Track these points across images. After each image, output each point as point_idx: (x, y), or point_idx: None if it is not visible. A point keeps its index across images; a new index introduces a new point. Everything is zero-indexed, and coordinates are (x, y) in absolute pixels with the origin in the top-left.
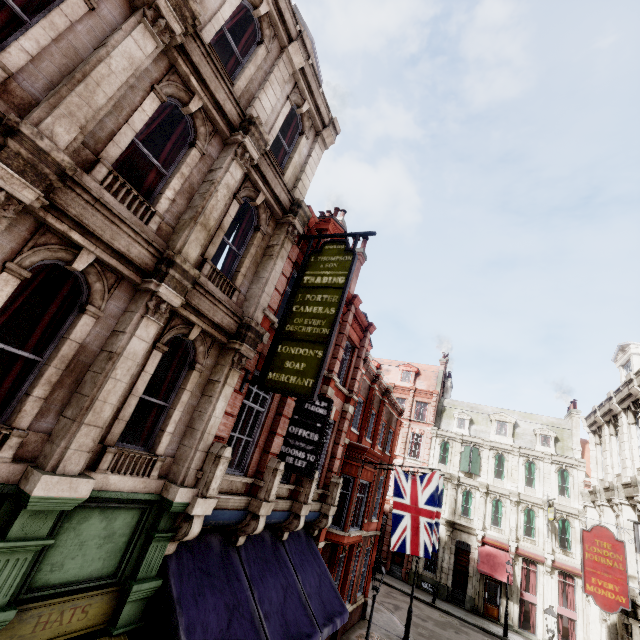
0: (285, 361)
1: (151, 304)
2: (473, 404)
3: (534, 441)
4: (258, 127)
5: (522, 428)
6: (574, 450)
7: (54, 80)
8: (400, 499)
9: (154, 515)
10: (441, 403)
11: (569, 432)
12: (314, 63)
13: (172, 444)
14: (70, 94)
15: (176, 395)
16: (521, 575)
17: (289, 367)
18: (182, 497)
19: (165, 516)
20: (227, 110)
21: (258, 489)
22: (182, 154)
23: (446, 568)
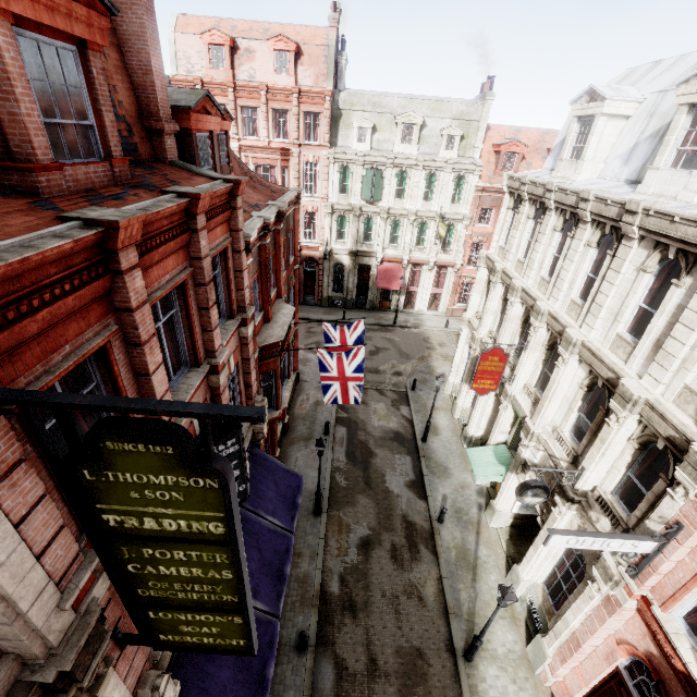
0: (177, 627)
1: None
2: (376, 98)
3: (439, 144)
4: None
5: (429, 128)
6: (476, 149)
7: None
8: (327, 374)
9: None
10: (336, 104)
11: (476, 125)
12: None
13: None
14: None
15: None
16: (409, 276)
17: (191, 632)
18: None
19: None
20: None
21: None
22: None
23: (351, 288)
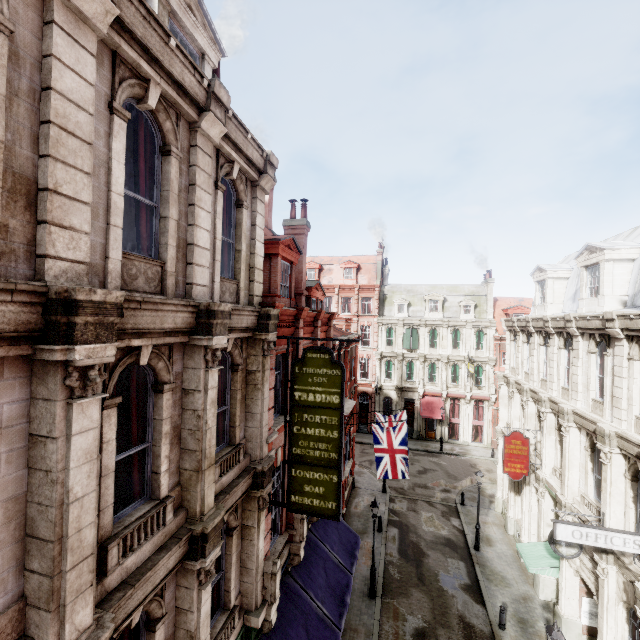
0: (303, 485)
1: (202, 577)
2: (409, 287)
3: (459, 311)
4: (218, 310)
5: (450, 302)
6: (488, 312)
7: (18, 555)
8: (379, 446)
9: (244, 635)
10: (382, 292)
11: (485, 298)
12: (207, 28)
13: (236, 588)
14: (65, 580)
15: (225, 561)
16: (449, 408)
17: (309, 491)
18: (261, 619)
19: (253, 632)
20: (179, 323)
21: (293, 536)
22: (151, 406)
23: None
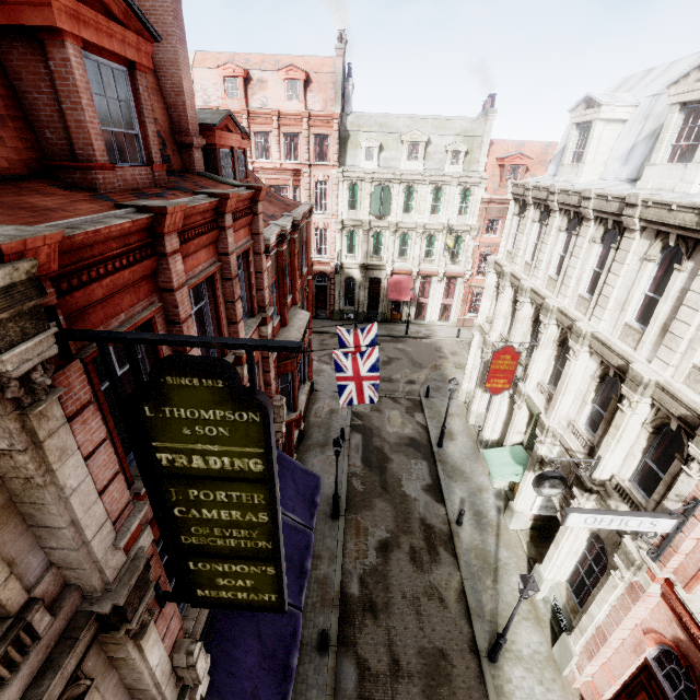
0: (214, 579)
1: None
2: (382, 119)
3: (444, 160)
4: None
5: (434, 145)
6: (480, 163)
7: None
8: (343, 375)
9: None
10: (344, 127)
11: (480, 140)
12: None
13: None
14: None
15: None
16: (419, 287)
17: (227, 585)
18: None
19: None
20: None
21: None
22: None
23: (362, 301)
